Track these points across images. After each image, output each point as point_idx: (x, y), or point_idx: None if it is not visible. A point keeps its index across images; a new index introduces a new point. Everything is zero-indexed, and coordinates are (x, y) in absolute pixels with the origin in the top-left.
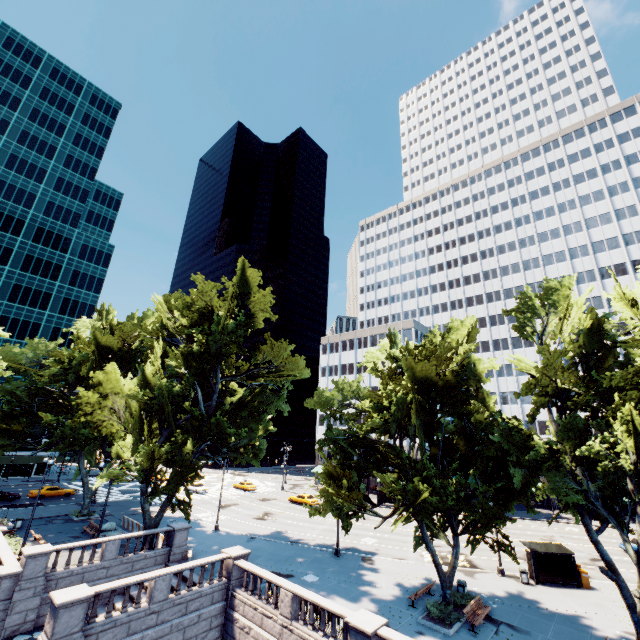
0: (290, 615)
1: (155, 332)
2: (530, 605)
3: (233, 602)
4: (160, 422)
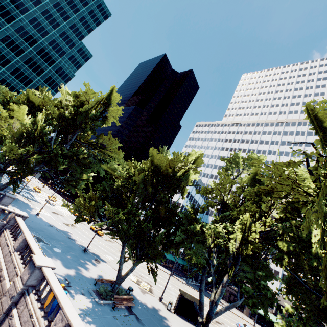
0: (16, 247)
1: (58, 106)
2: (159, 317)
3: (1, 234)
4: (32, 143)
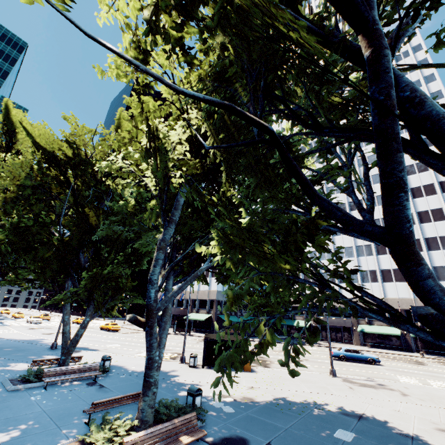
0: None
1: None
2: (162, 377)
3: None
4: None
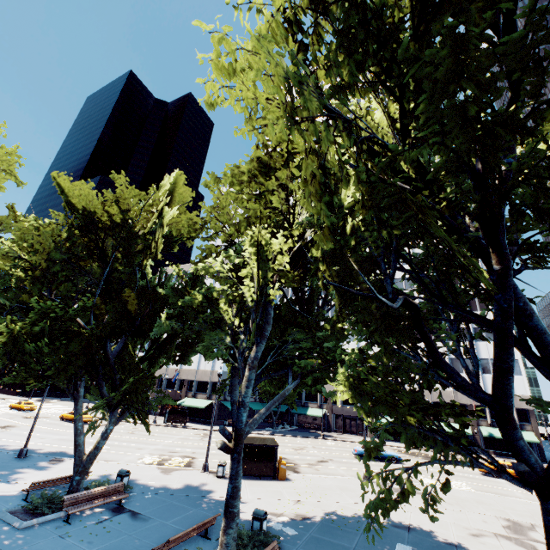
0: None
1: None
2: (195, 494)
3: None
4: None
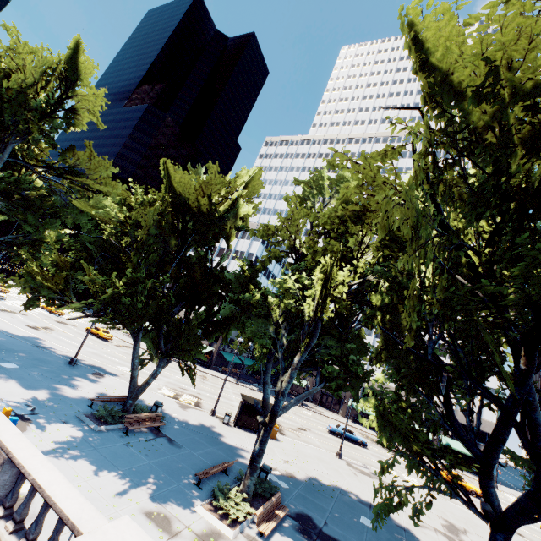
0: None
1: None
2: (210, 434)
3: None
4: None
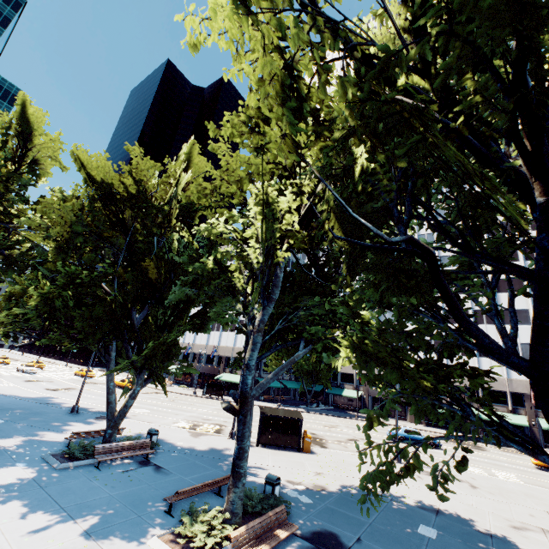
0: None
1: None
2: (218, 457)
3: None
4: None
